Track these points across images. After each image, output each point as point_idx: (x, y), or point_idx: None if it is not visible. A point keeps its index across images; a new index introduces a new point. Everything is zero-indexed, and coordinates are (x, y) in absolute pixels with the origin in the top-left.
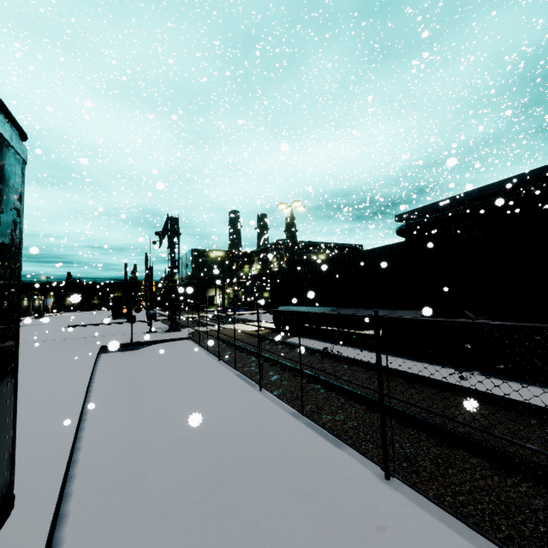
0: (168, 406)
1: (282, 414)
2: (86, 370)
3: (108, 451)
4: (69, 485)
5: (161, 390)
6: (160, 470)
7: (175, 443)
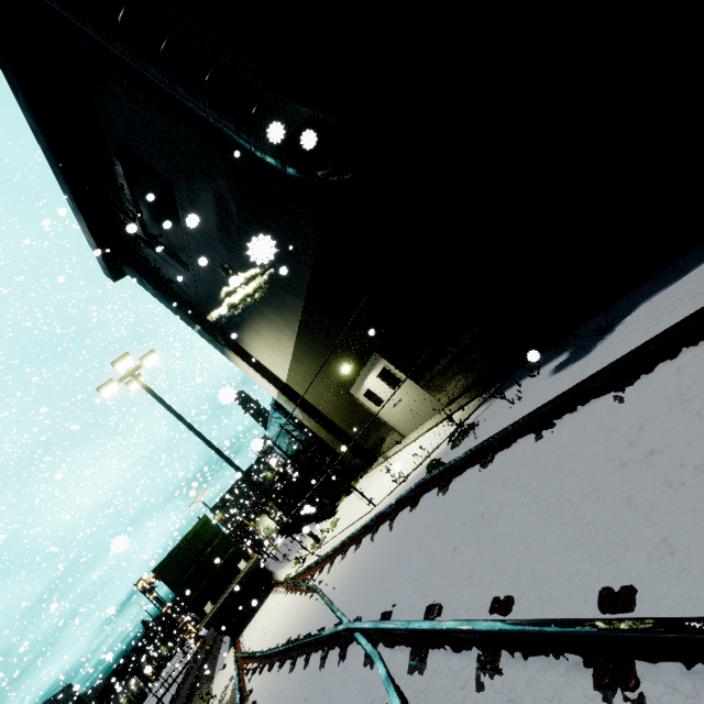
0: None
1: None
2: None
3: None
4: None
5: None
6: None
7: None
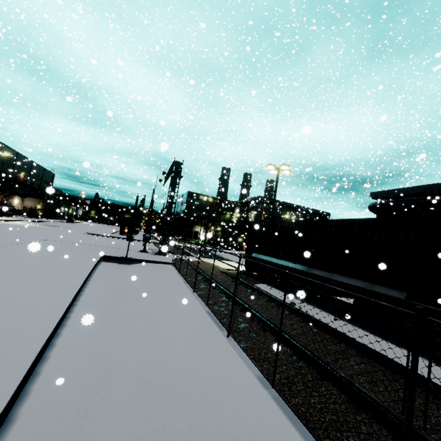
0: (138, 332)
1: (248, 377)
2: (82, 275)
3: (71, 370)
4: (19, 406)
5: (137, 312)
6: (110, 418)
7: (133, 384)
